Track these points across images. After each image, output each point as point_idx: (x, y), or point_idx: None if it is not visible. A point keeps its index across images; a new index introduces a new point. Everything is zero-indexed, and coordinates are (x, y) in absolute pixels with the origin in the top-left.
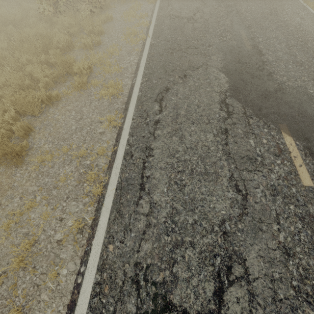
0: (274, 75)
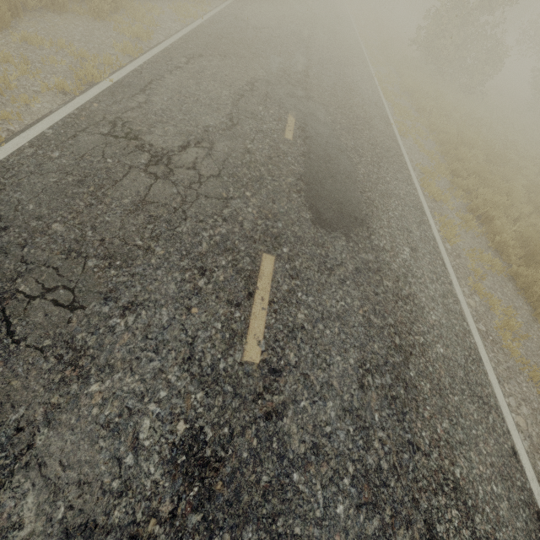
0: (309, 91)
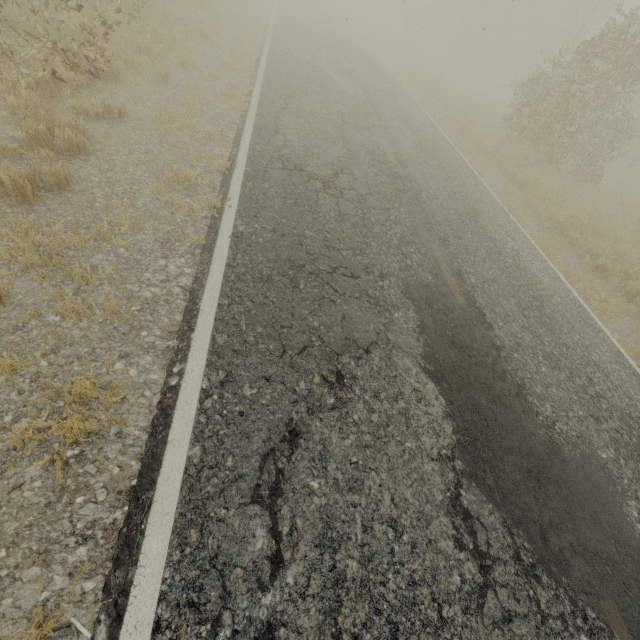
0: (529, 395)
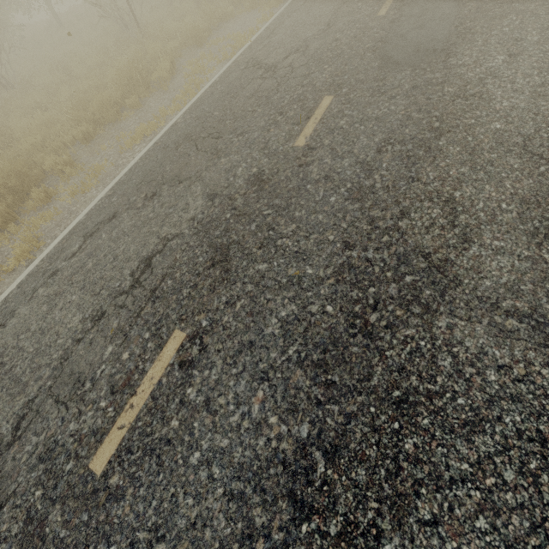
0: None
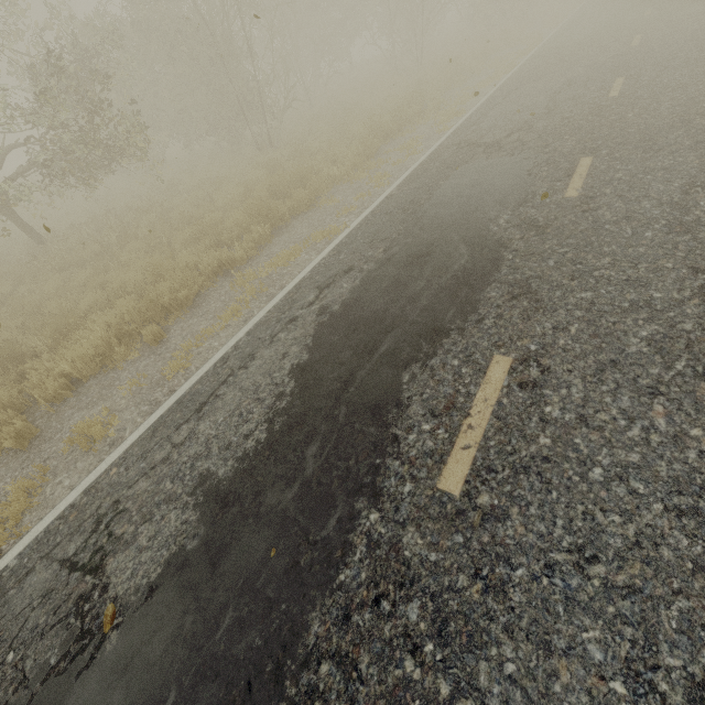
0: None
